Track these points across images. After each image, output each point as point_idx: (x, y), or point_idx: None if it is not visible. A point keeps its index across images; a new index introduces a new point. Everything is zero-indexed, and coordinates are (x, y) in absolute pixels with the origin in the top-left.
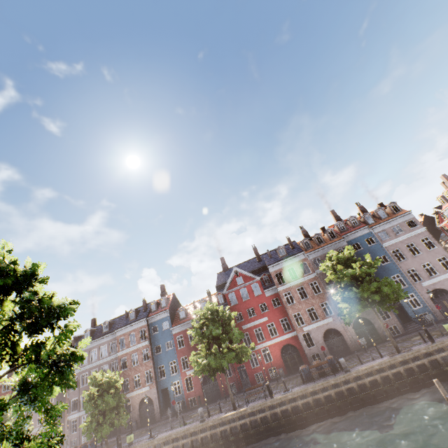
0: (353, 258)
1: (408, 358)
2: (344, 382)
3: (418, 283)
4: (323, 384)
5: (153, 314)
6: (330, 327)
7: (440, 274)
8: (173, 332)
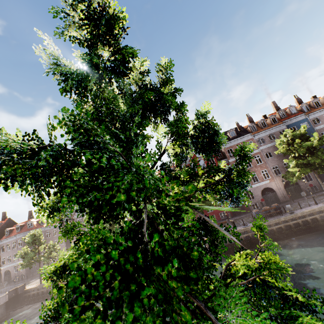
0: (306, 135)
1: None
2: (291, 219)
3: None
4: (276, 221)
5: None
6: (266, 186)
7: None
8: None
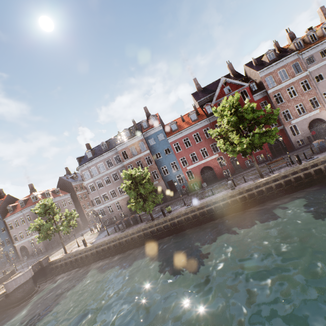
0: None
1: None
2: None
3: None
4: None
5: (147, 130)
6: (315, 117)
7: None
8: (169, 141)
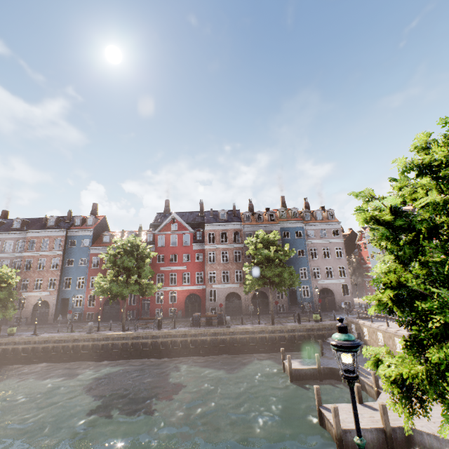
0: (274, 242)
1: (276, 330)
2: (221, 333)
3: (316, 280)
4: (205, 331)
5: (75, 228)
6: (234, 291)
7: (335, 278)
8: (91, 251)
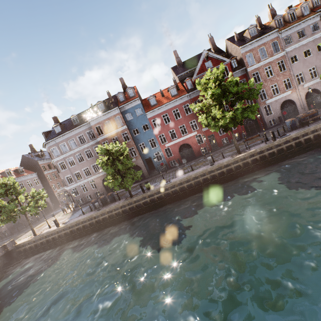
0: None
1: None
2: None
3: None
4: None
5: (123, 104)
6: (287, 99)
7: None
8: (147, 116)
